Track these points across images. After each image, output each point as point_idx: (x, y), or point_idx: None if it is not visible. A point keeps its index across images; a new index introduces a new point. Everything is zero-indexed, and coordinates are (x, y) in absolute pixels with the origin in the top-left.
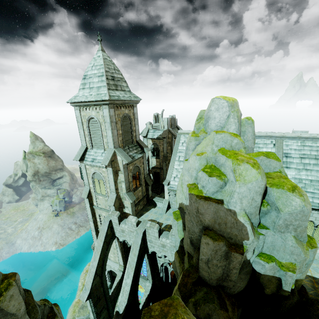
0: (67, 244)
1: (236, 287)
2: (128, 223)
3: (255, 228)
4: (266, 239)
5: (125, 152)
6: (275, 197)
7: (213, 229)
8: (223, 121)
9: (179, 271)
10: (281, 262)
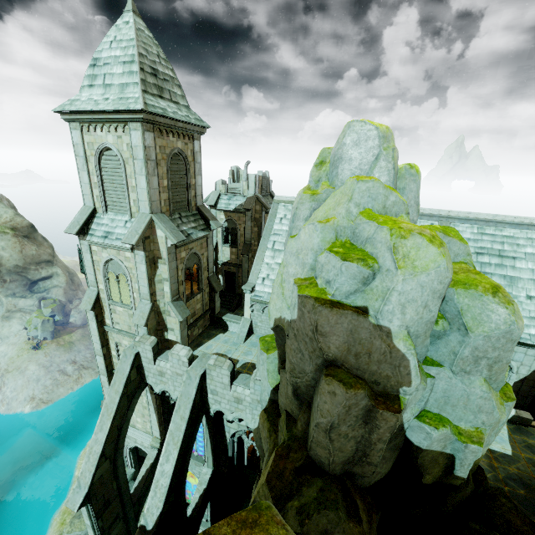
0: (55, 401)
1: (374, 475)
2: (173, 358)
3: (420, 364)
4: (436, 384)
5: (174, 223)
6: (461, 305)
7: (344, 365)
8: (366, 167)
9: (268, 448)
10: (457, 427)
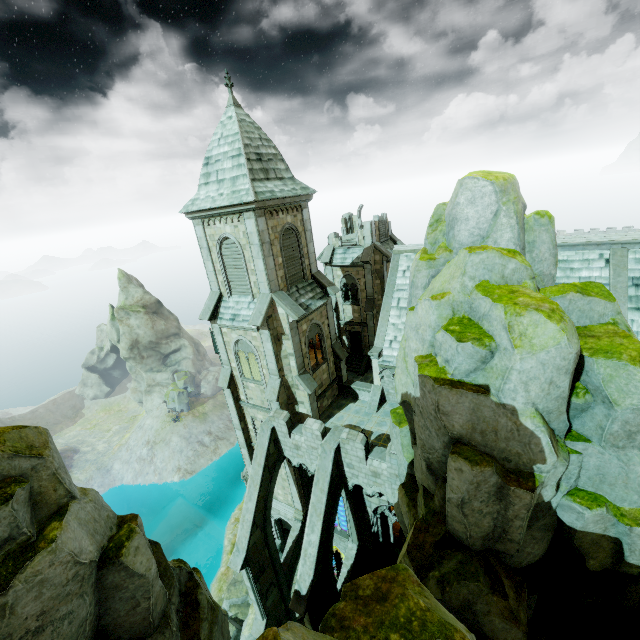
0: (198, 472)
1: (524, 555)
2: (307, 432)
3: (560, 440)
4: (585, 461)
5: (292, 298)
6: (602, 376)
7: (471, 443)
8: (485, 225)
9: (409, 522)
10: (620, 508)
